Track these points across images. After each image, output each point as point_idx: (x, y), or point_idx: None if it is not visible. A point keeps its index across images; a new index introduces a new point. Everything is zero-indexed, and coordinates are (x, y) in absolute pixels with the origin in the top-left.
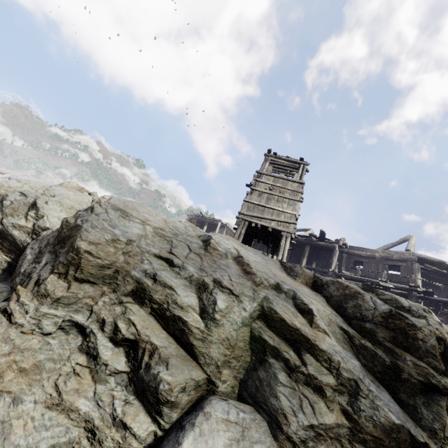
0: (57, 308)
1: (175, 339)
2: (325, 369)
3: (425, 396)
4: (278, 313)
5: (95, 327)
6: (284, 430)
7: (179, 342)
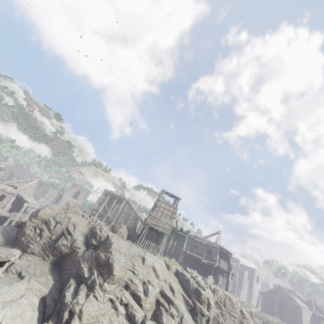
0: (108, 294)
1: (136, 302)
2: (175, 310)
3: (200, 317)
4: (165, 292)
5: (115, 299)
6: None
7: (137, 303)
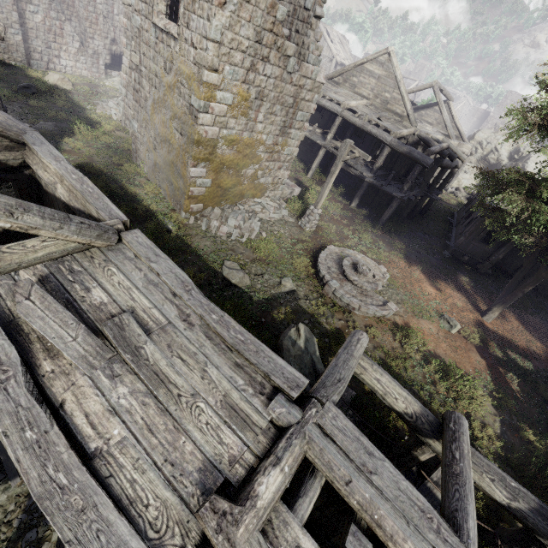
0: None
1: None
2: None
3: None
4: None
5: None
6: None
7: None
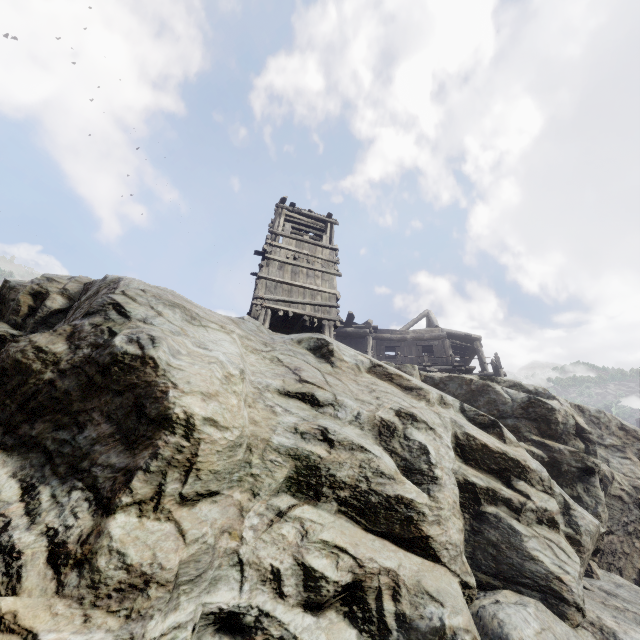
0: (177, 603)
1: (391, 540)
2: (543, 494)
3: (583, 482)
4: (478, 439)
5: (264, 597)
6: (569, 599)
7: (400, 543)
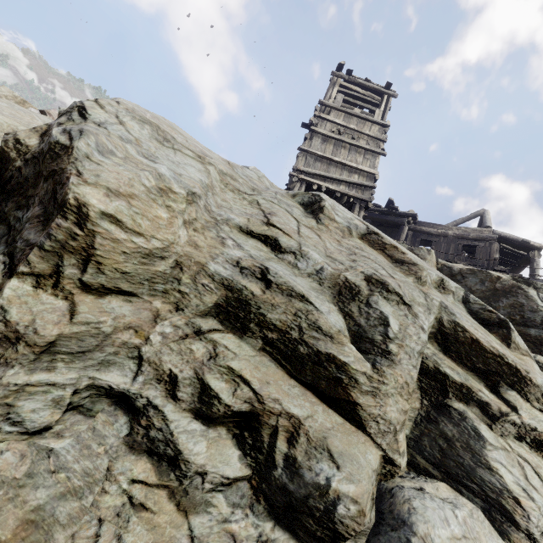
0: (53, 366)
1: (315, 393)
2: (539, 413)
3: None
4: (469, 332)
5: (156, 393)
6: (520, 524)
7: (324, 399)
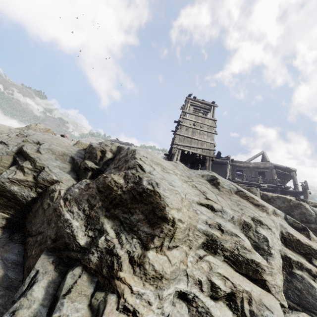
0: (170, 286)
1: (246, 277)
2: None
3: None
4: (294, 236)
5: (195, 290)
6: None
7: (251, 280)
